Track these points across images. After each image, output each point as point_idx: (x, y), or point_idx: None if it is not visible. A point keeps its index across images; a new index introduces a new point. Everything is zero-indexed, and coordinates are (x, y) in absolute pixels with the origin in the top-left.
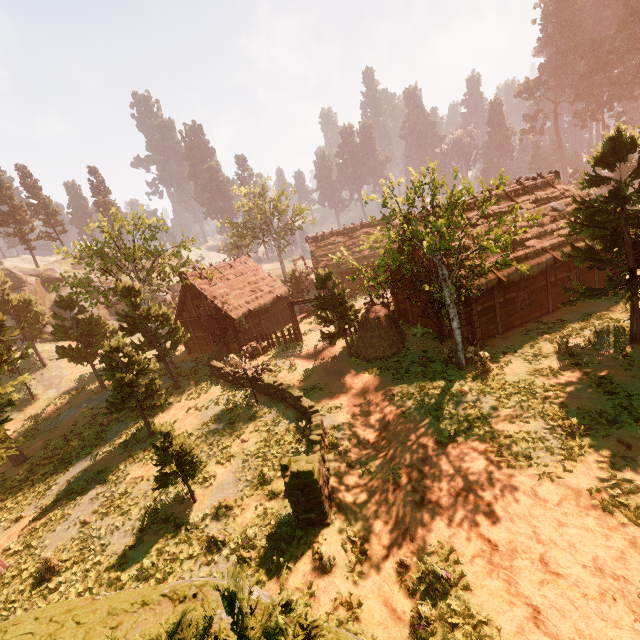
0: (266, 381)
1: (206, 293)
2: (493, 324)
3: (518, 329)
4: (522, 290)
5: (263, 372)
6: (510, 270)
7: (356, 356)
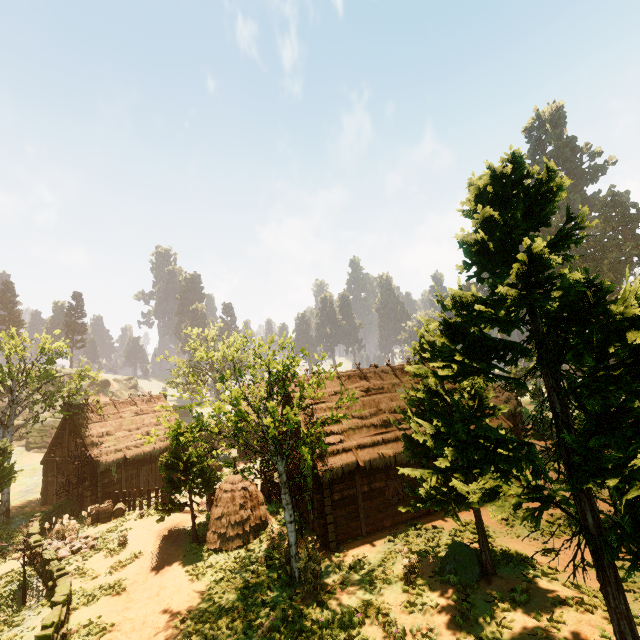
0: (53, 566)
1: (82, 429)
2: (356, 520)
3: (387, 531)
4: (392, 479)
5: (81, 548)
6: (374, 453)
7: (199, 541)
